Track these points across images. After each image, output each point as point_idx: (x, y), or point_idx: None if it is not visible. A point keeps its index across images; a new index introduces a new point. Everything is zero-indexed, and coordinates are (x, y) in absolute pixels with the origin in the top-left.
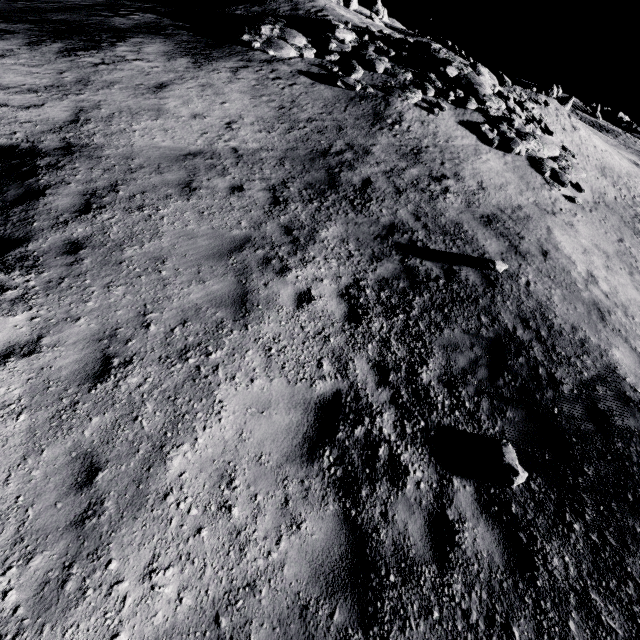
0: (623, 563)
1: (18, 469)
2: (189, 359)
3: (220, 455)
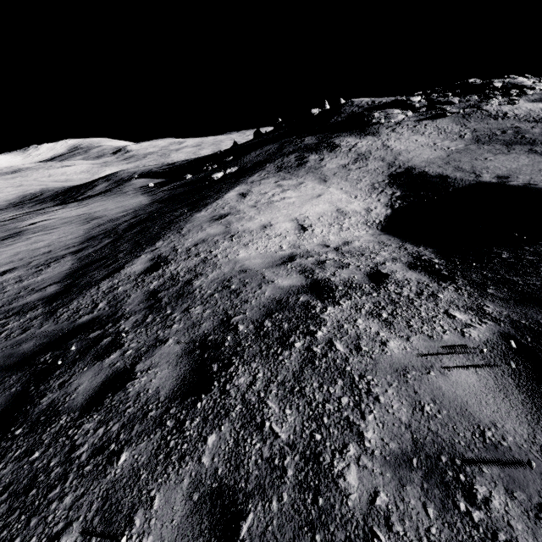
0: None
1: None
2: None
3: None
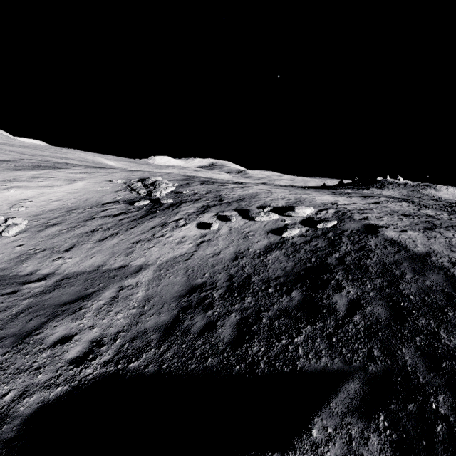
0: None
1: None
2: None
3: None
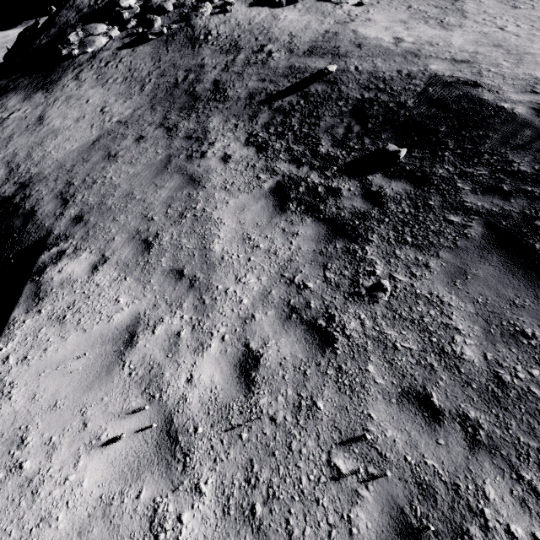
0: (478, 151)
1: (145, 291)
2: (186, 216)
3: (236, 234)
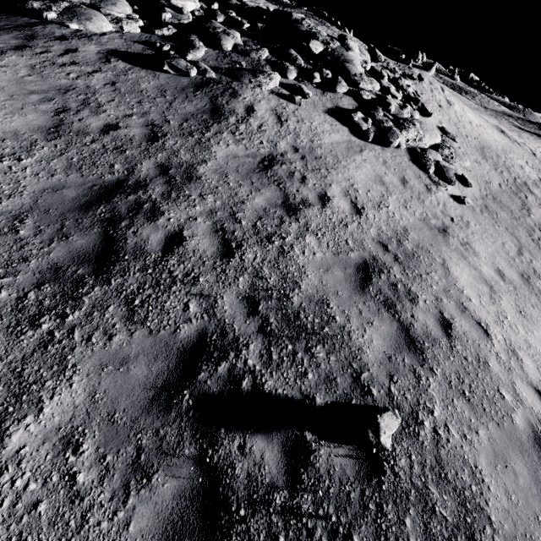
0: None
1: None
2: None
3: None
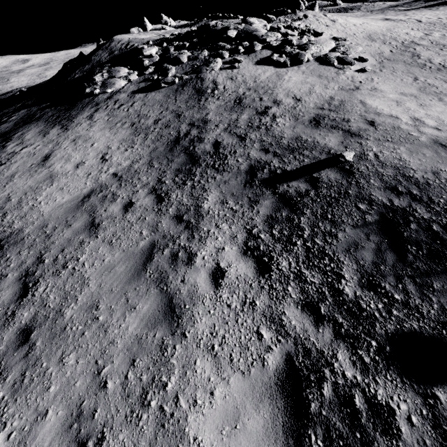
0: None
1: None
2: (151, 402)
3: None
